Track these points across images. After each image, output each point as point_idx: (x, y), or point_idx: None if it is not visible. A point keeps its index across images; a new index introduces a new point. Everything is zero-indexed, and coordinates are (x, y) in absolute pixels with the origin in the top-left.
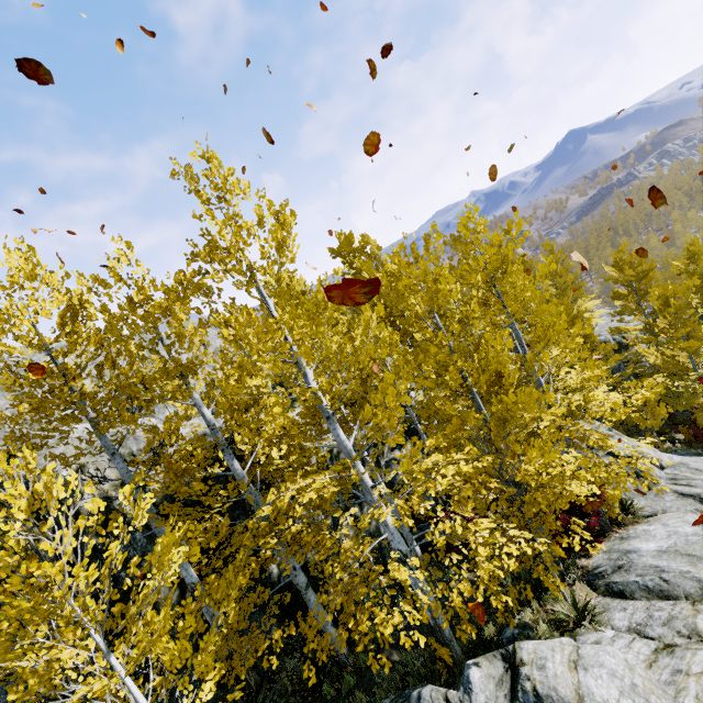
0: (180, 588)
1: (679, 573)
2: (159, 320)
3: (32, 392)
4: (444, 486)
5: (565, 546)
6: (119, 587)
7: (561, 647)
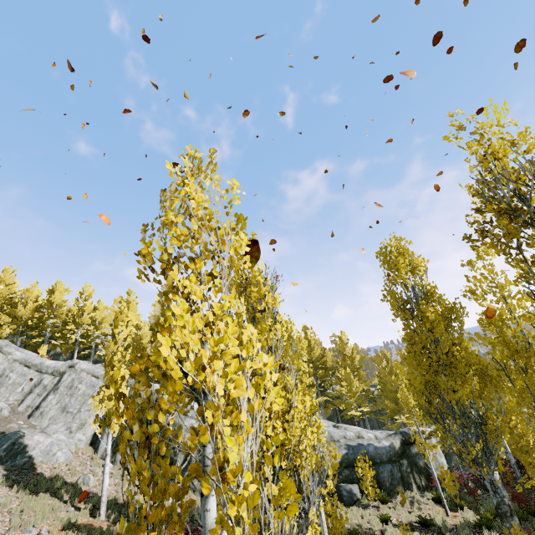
0: None
1: None
2: None
3: None
4: None
5: None
6: None
7: None
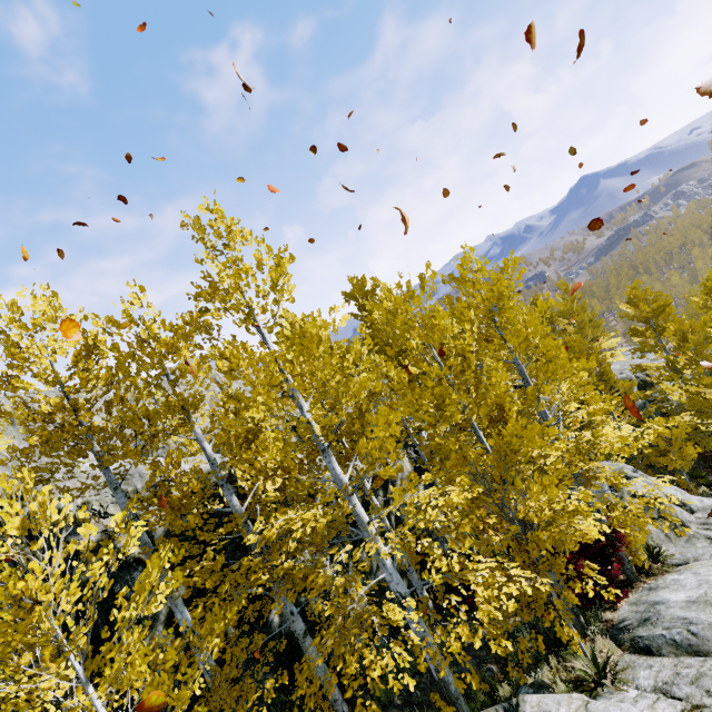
0: (176, 634)
1: (708, 625)
2: (165, 356)
3: (43, 426)
4: (433, 517)
5: (587, 597)
6: (113, 629)
7: (569, 701)
